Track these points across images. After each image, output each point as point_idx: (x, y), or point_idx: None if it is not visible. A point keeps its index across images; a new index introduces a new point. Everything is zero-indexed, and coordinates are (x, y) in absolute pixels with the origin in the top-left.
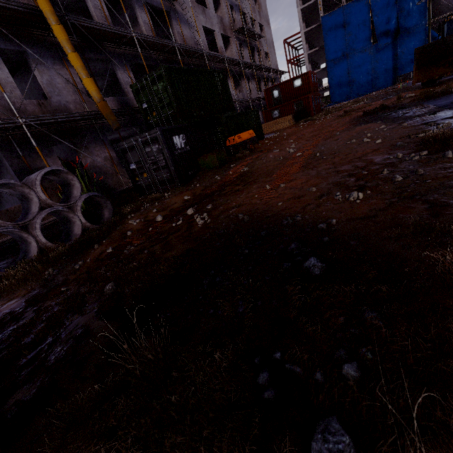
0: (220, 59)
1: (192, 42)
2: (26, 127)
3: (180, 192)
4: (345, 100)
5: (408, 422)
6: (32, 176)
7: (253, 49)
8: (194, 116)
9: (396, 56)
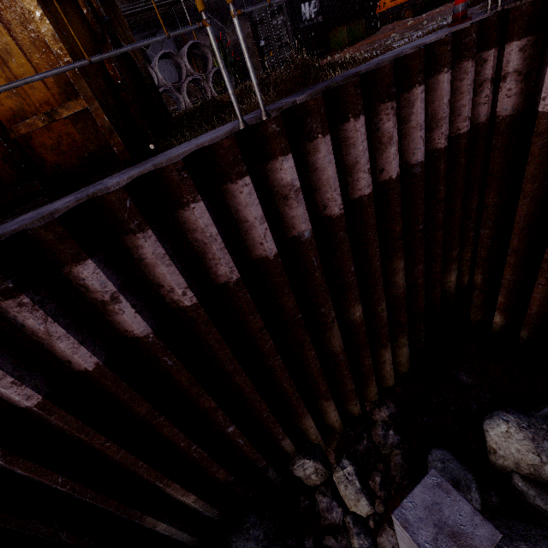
0: None
1: None
2: (184, 1)
3: None
4: None
5: None
6: (183, 49)
7: None
8: None
9: None
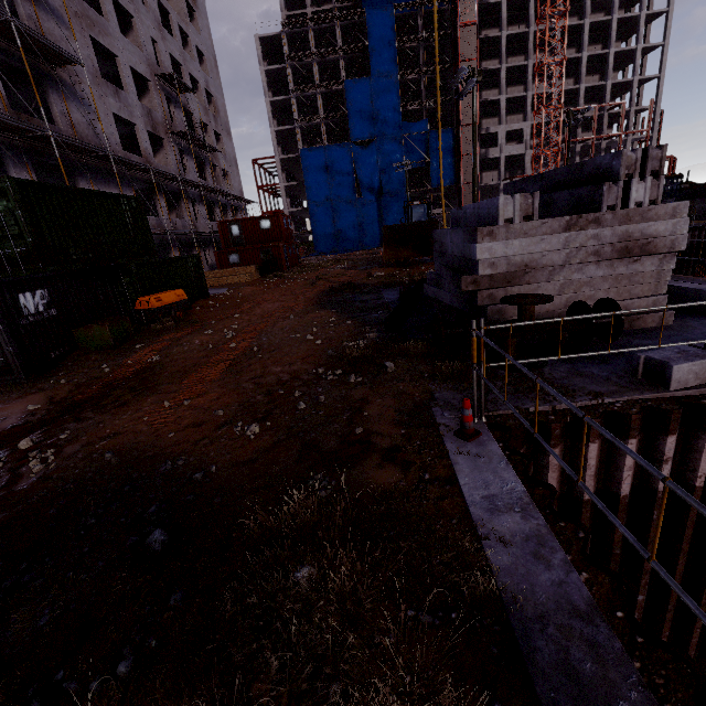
0: (142, 167)
1: (89, 132)
2: None
3: (23, 394)
4: (330, 253)
5: (153, 701)
6: None
7: (204, 163)
8: (72, 260)
9: (381, 217)
